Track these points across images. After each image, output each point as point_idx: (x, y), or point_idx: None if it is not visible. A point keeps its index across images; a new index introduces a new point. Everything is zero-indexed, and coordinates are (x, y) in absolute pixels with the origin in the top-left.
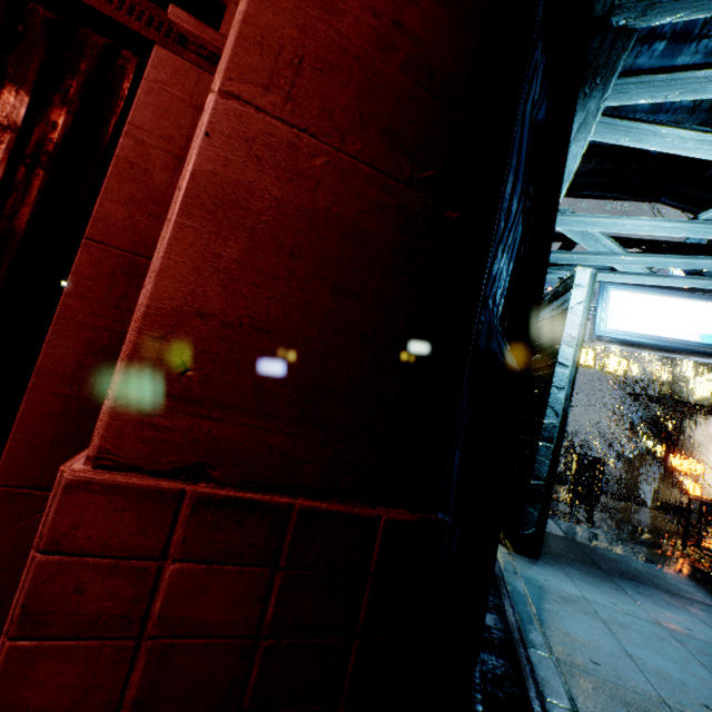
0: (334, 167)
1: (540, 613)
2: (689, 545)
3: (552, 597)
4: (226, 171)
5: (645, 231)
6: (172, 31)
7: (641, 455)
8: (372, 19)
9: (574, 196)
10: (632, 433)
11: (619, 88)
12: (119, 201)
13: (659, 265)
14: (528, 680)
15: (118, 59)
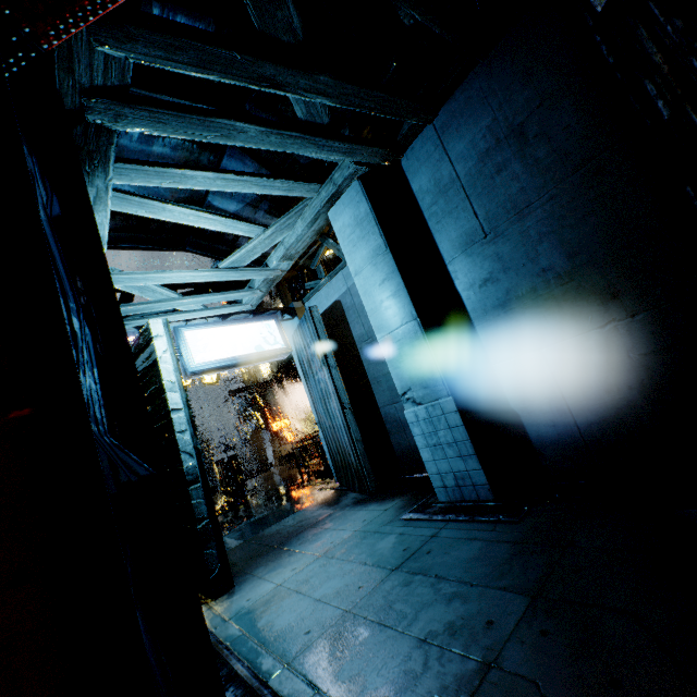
0: None
1: (260, 637)
2: (306, 479)
3: (260, 611)
4: None
5: (189, 280)
6: None
7: (255, 432)
8: None
9: (113, 248)
10: (243, 420)
11: (119, 170)
12: None
13: (209, 301)
14: None
15: None
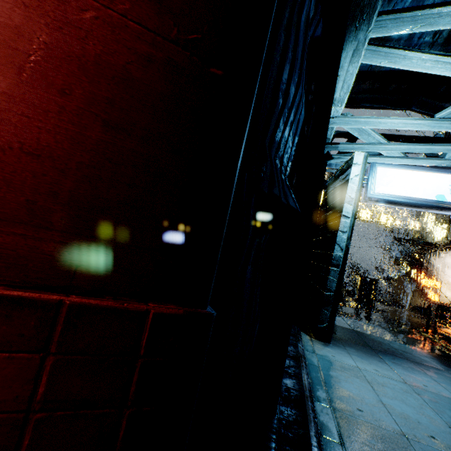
0: (103, 21)
1: (326, 378)
2: (429, 332)
3: (336, 367)
4: None
5: (400, 127)
6: None
7: (402, 277)
8: None
9: (355, 107)
10: (396, 263)
11: (379, 23)
12: None
13: (409, 150)
14: (311, 424)
15: None
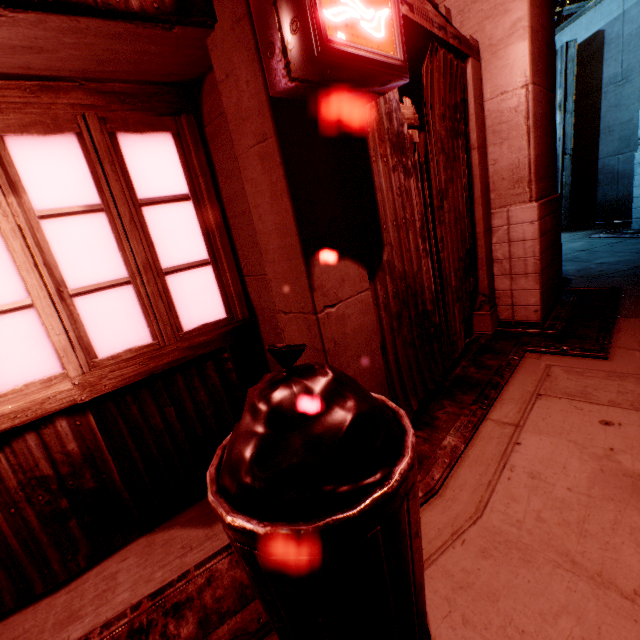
0: (542, 95)
1: None
2: None
3: None
4: (535, 110)
5: None
6: (471, 48)
7: None
8: (540, 30)
9: None
10: None
11: None
12: (477, 131)
13: None
14: None
15: (462, 70)
